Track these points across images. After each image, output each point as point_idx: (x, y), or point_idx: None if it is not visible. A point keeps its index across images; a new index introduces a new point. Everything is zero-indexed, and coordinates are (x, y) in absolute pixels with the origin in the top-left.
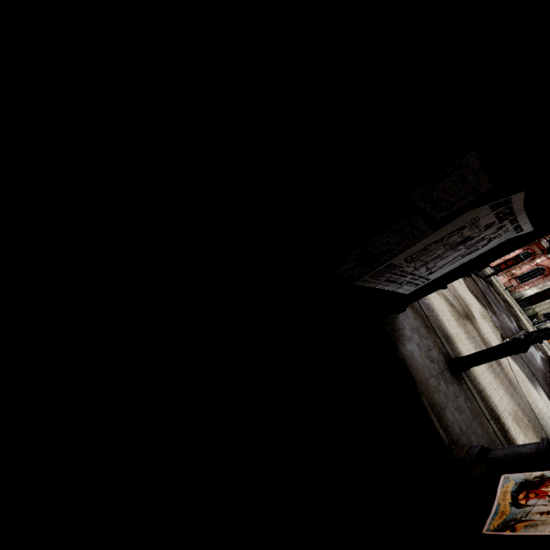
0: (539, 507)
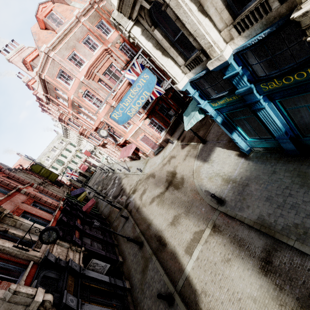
0: None
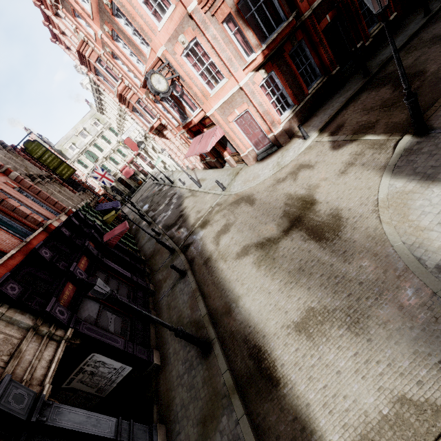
0: None
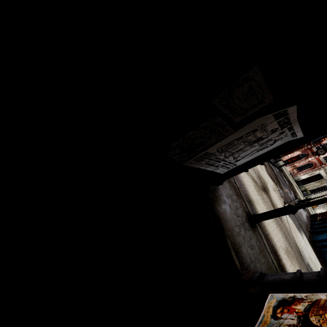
0: (288, 320)
